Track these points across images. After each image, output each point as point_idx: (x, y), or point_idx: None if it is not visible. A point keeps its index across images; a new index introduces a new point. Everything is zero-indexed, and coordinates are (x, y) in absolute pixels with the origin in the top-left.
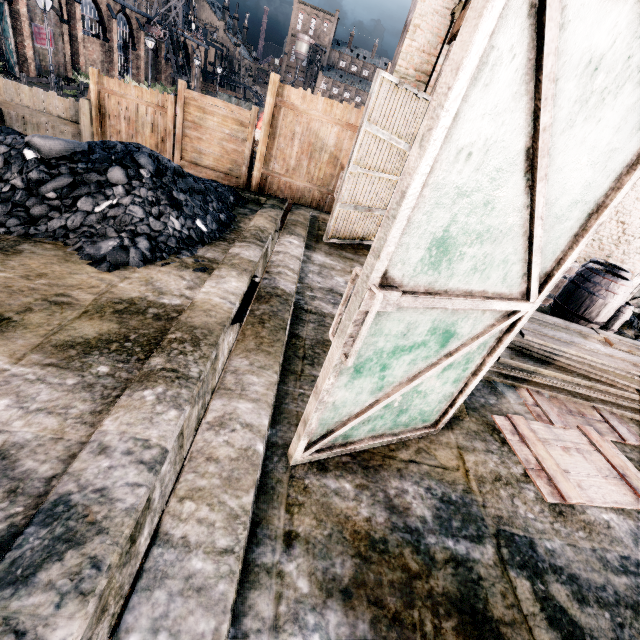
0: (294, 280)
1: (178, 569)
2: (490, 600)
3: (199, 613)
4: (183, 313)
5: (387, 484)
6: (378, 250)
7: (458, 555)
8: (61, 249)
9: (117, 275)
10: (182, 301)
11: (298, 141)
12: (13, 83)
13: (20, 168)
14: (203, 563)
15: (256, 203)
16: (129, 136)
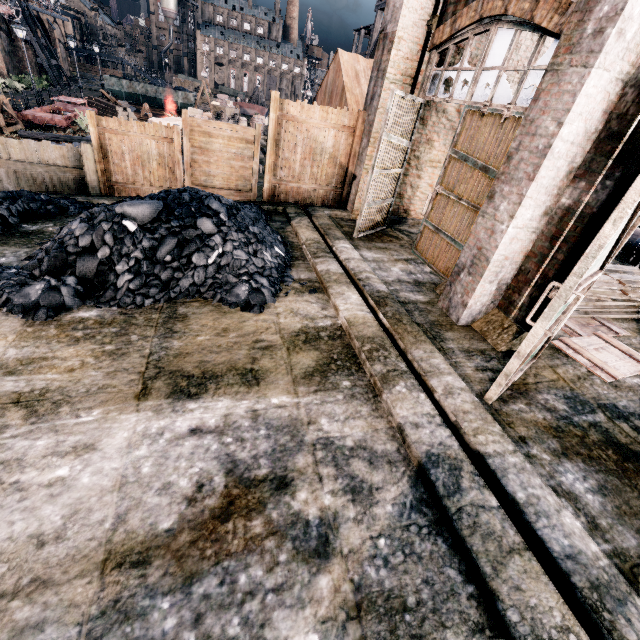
0: (380, 281)
1: (507, 464)
2: (617, 437)
3: (531, 477)
4: (351, 330)
5: (537, 399)
6: (580, 274)
7: (591, 422)
8: (207, 304)
9: (269, 314)
10: (331, 321)
11: (300, 148)
12: None
13: (132, 240)
14: (513, 458)
15: (276, 213)
16: (135, 172)
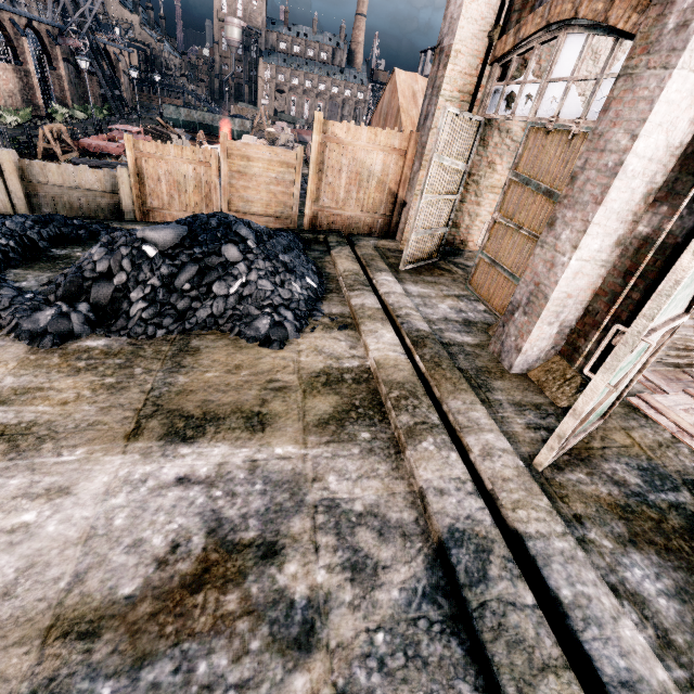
0: (421, 318)
1: (552, 550)
2: None
3: (583, 570)
4: (379, 373)
5: (602, 468)
6: (651, 316)
7: (672, 502)
8: (224, 337)
9: (290, 351)
10: (359, 361)
11: (345, 173)
12: (38, 163)
13: (150, 266)
14: (561, 543)
15: (317, 242)
16: (171, 197)
